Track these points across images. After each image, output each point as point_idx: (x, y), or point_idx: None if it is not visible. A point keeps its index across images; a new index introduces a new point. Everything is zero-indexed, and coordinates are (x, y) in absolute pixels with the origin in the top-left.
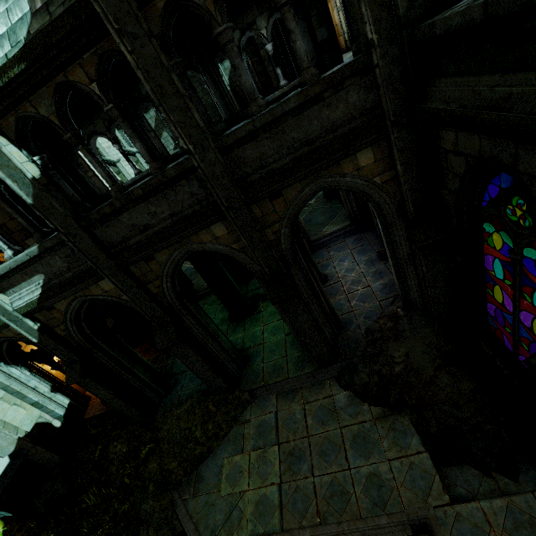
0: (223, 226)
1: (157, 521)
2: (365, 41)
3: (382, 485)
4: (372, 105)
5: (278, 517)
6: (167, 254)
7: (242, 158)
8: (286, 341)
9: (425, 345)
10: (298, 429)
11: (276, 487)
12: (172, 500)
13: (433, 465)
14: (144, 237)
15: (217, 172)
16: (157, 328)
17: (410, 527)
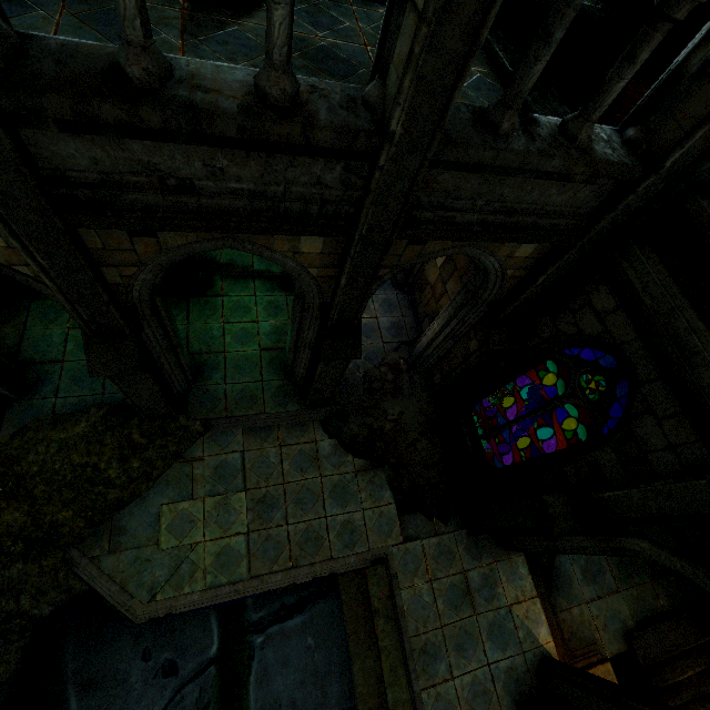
0: (321, 243)
1: (37, 586)
2: (654, 150)
3: (354, 530)
4: (585, 212)
5: (246, 566)
6: (189, 239)
7: (431, 179)
8: (261, 359)
9: (418, 409)
10: (272, 475)
11: (244, 537)
12: (64, 559)
13: (397, 514)
14: (170, 204)
15: (395, 189)
16: (94, 340)
17: (370, 560)
